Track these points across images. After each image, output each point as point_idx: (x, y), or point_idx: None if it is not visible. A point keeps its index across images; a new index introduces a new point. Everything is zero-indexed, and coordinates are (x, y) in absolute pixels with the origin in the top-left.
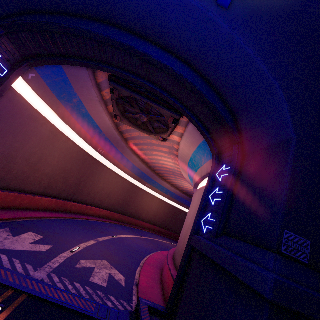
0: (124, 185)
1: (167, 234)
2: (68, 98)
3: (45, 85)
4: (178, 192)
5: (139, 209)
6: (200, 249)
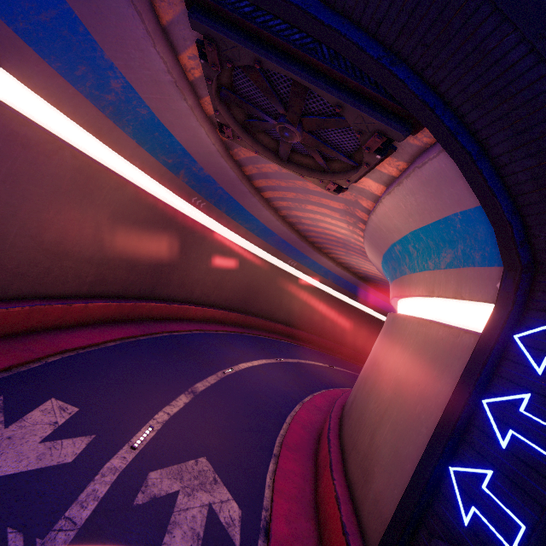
0: (248, 264)
1: (322, 344)
2: (96, 78)
3: (16, 37)
4: (348, 275)
5: (274, 303)
6: None
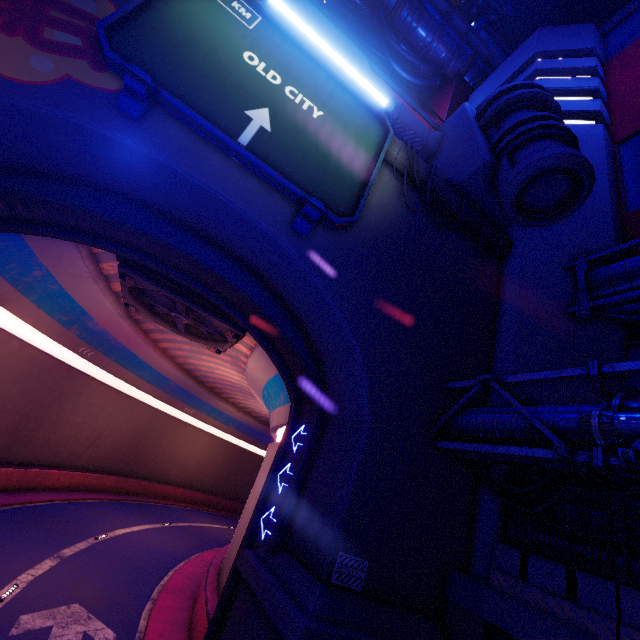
0: (135, 414)
1: (223, 505)
2: (22, 269)
3: None
4: (250, 420)
5: (164, 460)
6: (246, 577)
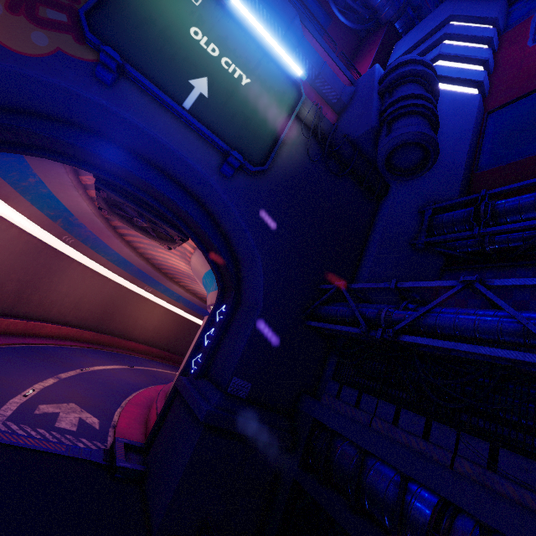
0: (106, 288)
1: (173, 359)
2: (20, 176)
3: None
4: (196, 300)
5: (129, 323)
6: (180, 390)
